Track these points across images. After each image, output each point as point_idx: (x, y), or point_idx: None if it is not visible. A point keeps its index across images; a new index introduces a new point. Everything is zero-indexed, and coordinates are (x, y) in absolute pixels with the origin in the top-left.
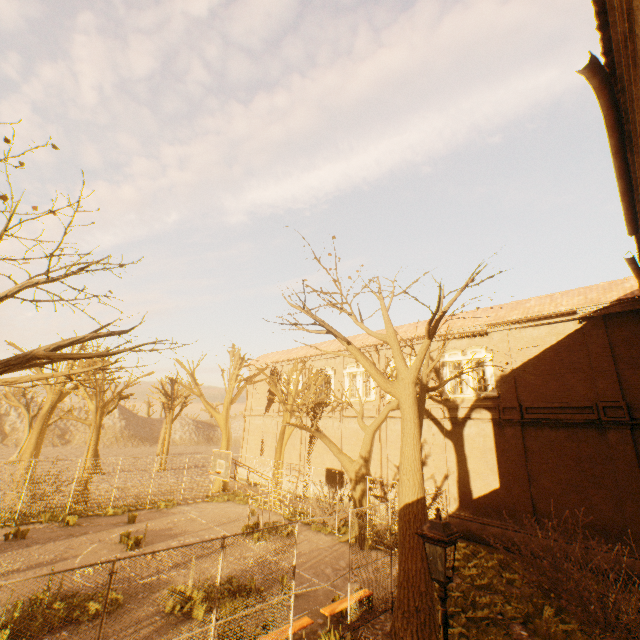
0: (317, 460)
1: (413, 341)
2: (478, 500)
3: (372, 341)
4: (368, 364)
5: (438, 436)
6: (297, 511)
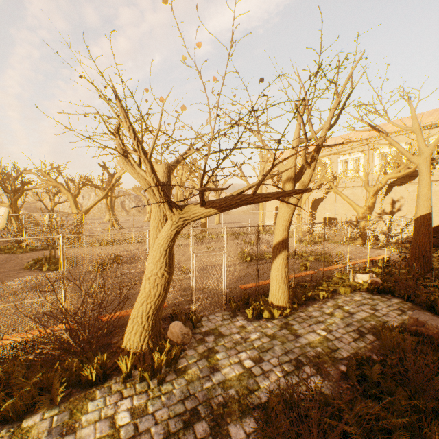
0: (317, 214)
1: (400, 133)
2: (438, 227)
3: (363, 136)
4: (399, 146)
5: (412, 193)
6: (314, 236)
